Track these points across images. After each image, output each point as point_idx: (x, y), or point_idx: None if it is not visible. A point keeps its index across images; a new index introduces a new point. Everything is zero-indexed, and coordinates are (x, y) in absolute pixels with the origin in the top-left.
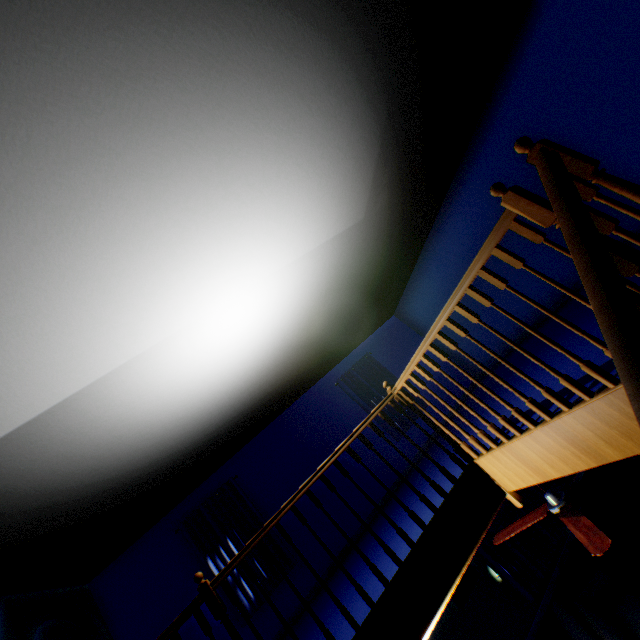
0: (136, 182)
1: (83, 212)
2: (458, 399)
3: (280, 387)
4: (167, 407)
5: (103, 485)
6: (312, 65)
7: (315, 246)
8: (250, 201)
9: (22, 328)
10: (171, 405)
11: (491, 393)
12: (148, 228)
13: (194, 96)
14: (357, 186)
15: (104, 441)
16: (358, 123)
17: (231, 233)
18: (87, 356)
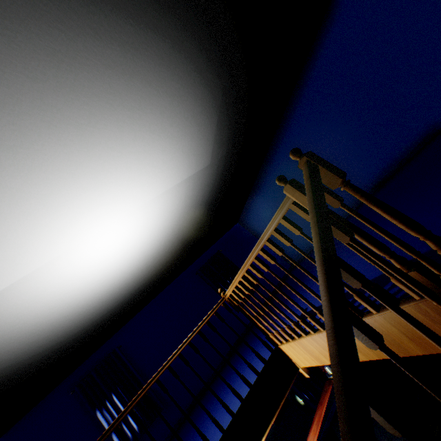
0: None
1: None
2: (266, 307)
3: (153, 280)
4: (54, 310)
5: (0, 374)
6: (156, 60)
7: (172, 185)
8: (112, 159)
9: None
10: (58, 308)
11: (286, 308)
12: (15, 186)
13: (47, 84)
14: (202, 143)
15: None
16: (199, 100)
17: (97, 183)
18: None
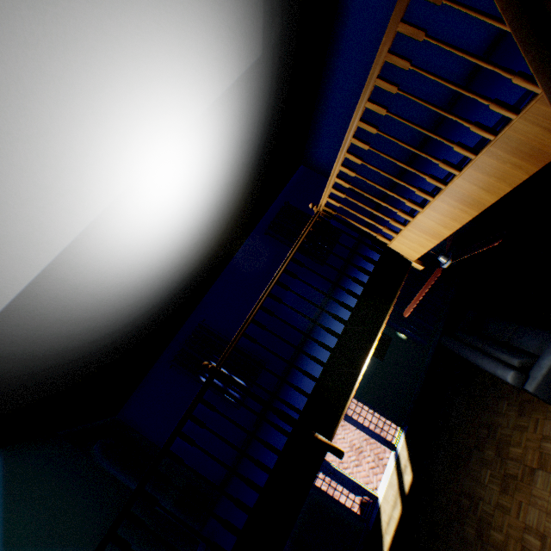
0: (22, 11)
1: None
2: (373, 197)
3: (220, 243)
4: (133, 270)
5: (102, 342)
6: None
7: (223, 91)
8: (149, 35)
9: None
10: (135, 268)
11: (399, 181)
12: (55, 74)
13: None
14: (250, 12)
15: (90, 305)
16: None
17: (140, 78)
18: (47, 227)
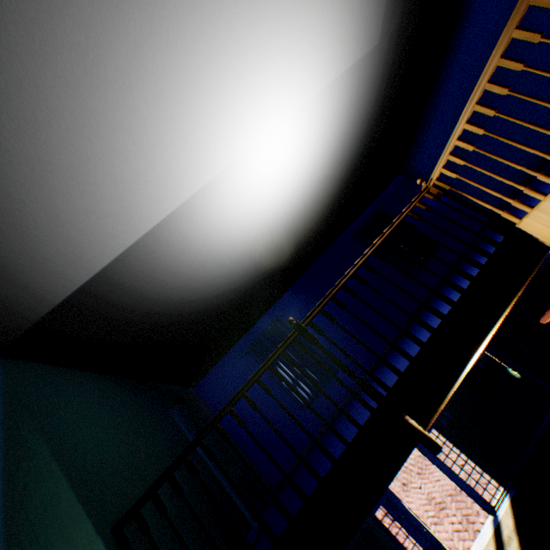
0: None
1: (164, 13)
2: (503, 159)
3: (308, 239)
4: (231, 240)
5: (196, 305)
6: None
7: (336, 76)
8: (284, 10)
9: (136, 138)
10: (234, 239)
11: (546, 131)
12: (209, 37)
13: None
14: None
15: (194, 264)
16: None
17: (270, 51)
18: (178, 176)
